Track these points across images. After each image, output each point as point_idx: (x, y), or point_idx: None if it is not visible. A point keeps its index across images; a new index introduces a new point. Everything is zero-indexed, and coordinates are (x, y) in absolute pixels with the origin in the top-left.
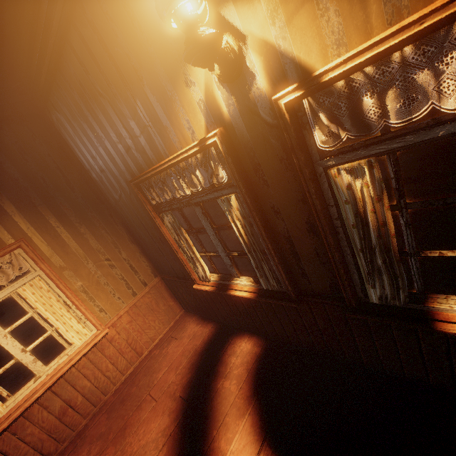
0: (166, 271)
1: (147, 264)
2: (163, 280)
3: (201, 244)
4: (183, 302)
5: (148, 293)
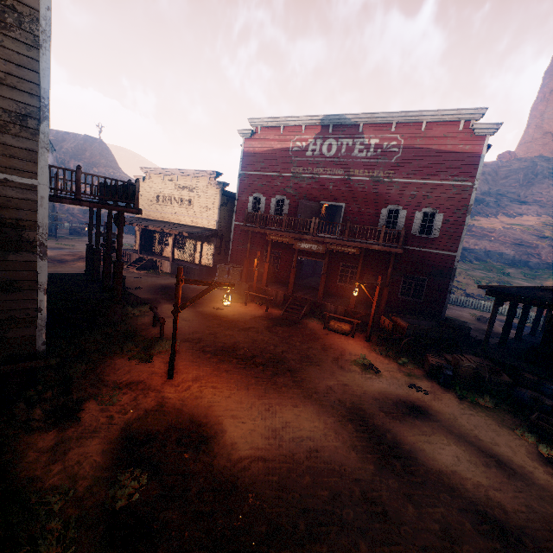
0: None
1: None
2: None
3: None
4: None
5: None
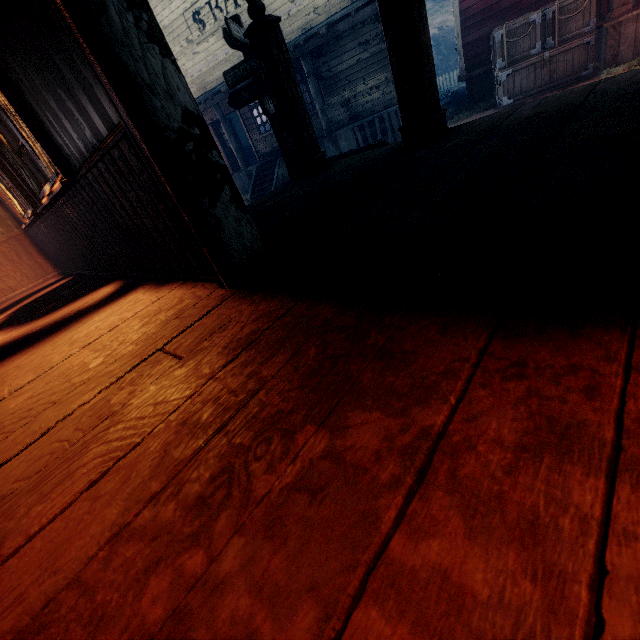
0: (22, 222)
1: (4, 214)
2: (27, 234)
3: (2, 175)
4: (51, 260)
5: (6, 242)
